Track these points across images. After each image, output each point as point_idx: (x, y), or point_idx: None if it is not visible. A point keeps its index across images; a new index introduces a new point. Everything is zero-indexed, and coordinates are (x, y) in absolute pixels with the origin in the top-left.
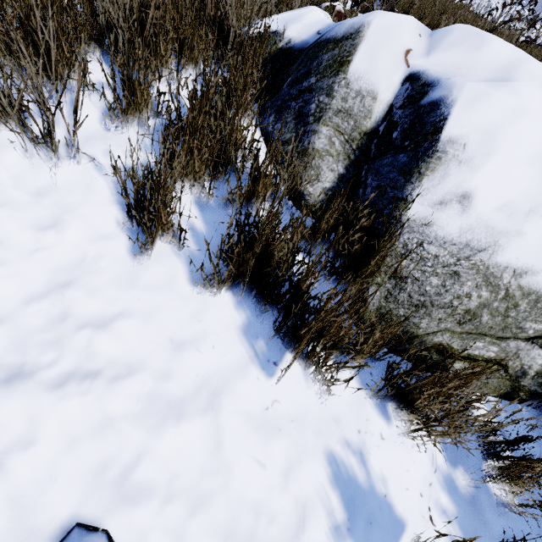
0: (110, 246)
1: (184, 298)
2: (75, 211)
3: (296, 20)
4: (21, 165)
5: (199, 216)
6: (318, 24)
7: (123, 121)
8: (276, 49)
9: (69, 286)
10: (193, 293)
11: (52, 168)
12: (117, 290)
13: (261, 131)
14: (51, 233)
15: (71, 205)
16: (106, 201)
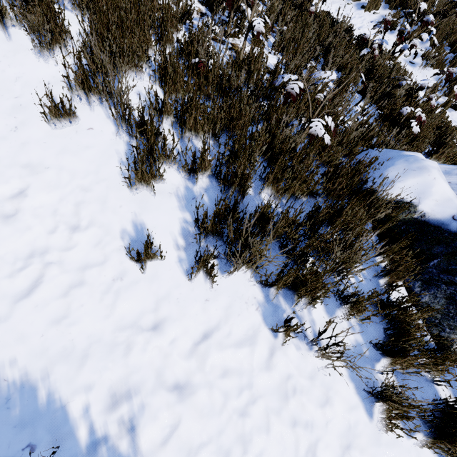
0: (358, 413)
1: (407, 450)
2: (333, 388)
3: (427, 194)
4: (297, 357)
5: (396, 381)
6: (451, 207)
7: (345, 319)
8: (411, 217)
9: (350, 448)
10: (410, 445)
11: (311, 356)
12: (373, 448)
13: (404, 286)
14: (327, 408)
15: (329, 383)
16: (344, 376)
